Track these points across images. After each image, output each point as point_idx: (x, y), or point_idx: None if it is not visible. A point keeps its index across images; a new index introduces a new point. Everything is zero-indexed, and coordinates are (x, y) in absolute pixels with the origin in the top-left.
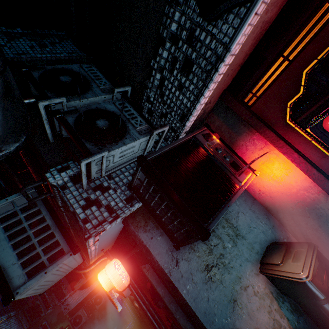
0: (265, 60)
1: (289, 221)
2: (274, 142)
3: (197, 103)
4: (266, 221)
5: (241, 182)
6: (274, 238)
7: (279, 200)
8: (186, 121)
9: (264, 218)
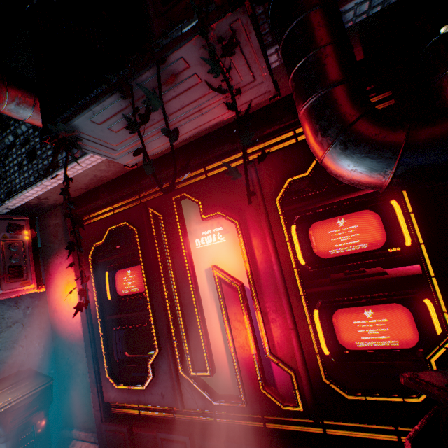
0: (100, 200)
1: (60, 351)
2: (76, 269)
3: (21, 191)
4: (48, 344)
5: (4, 290)
6: (38, 365)
7: (63, 325)
8: (8, 199)
9: (49, 340)
